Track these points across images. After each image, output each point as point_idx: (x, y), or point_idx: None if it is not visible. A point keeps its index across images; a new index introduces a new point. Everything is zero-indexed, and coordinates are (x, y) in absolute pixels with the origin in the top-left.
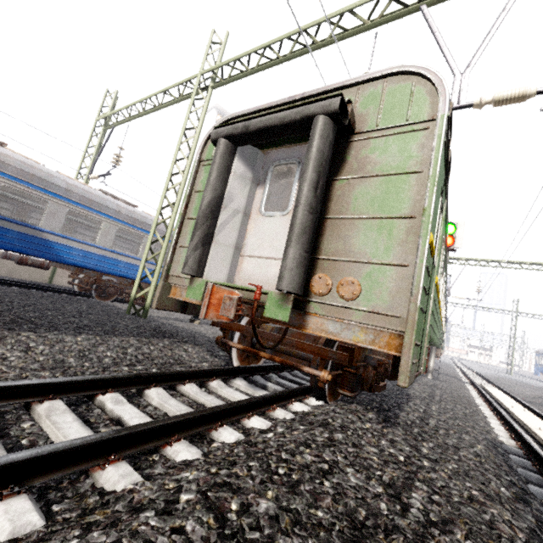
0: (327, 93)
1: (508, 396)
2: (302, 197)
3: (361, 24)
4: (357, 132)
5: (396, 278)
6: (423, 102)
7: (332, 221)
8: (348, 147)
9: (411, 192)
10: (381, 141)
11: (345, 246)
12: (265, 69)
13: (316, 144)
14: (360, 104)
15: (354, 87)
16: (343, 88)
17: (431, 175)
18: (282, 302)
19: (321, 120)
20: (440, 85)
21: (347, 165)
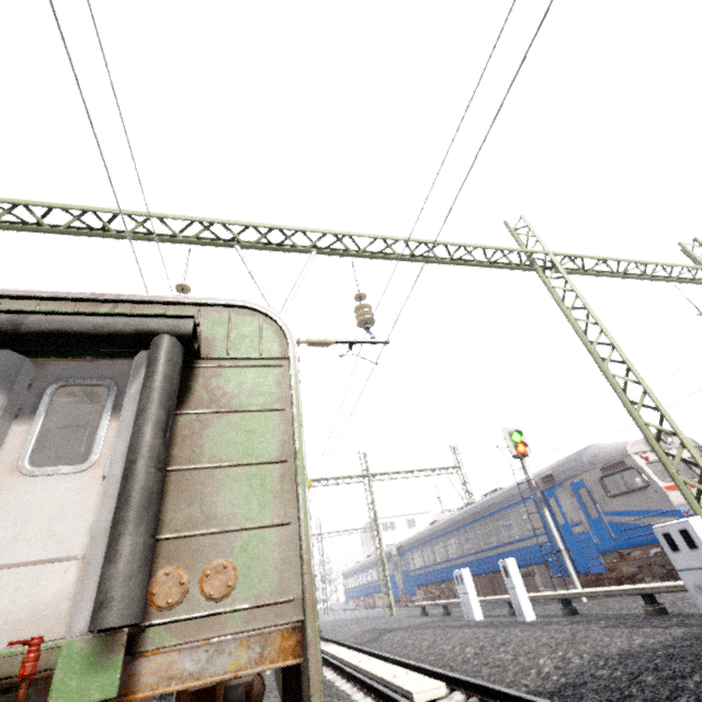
0: (157, 304)
1: (345, 648)
2: (145, 445)
3: (171, 234)
4: (204, 357)
5: (280, 543)
6: (273, 340)
7: (178, 473)
8: (193, 373)
9: (277, 431)
10: (235, 371)
11: (204, 510)
12: (14, 230)
13: (164, 370)
14: (204, 327)
15: (194, 307)
16: (180, 304)
17: (296, 414)
18: (102, 654)
19: (168, 340)
20: (287, 329)
21: (194, 396)
